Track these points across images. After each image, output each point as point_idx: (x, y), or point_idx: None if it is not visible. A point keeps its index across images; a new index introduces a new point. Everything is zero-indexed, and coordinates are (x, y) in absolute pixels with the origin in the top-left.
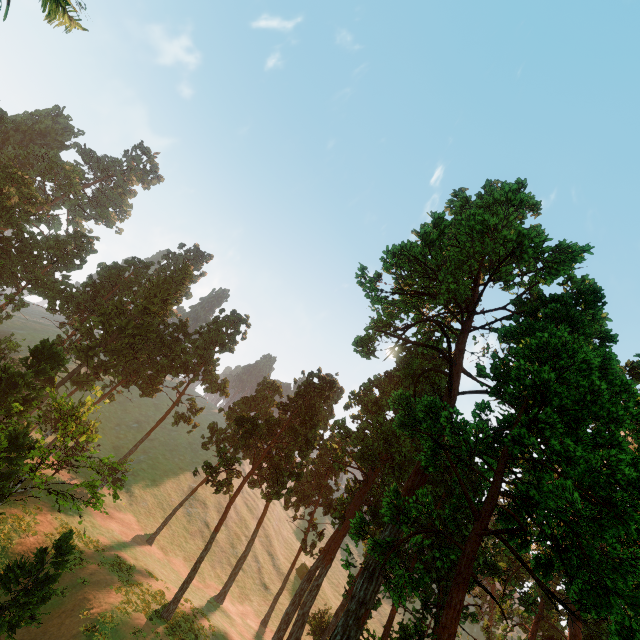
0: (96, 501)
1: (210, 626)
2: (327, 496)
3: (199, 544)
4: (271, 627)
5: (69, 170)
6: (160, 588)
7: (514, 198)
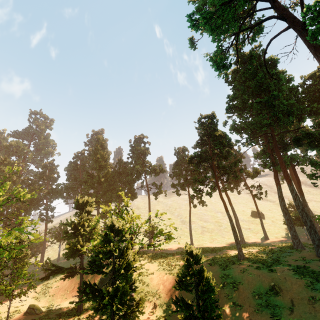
0: (169, 236)
1: (259, 250)
2: (248, 170)
3: (208, 235)
4: (270, 238)
5: (15, 144)
6: (223, 253)
7: None
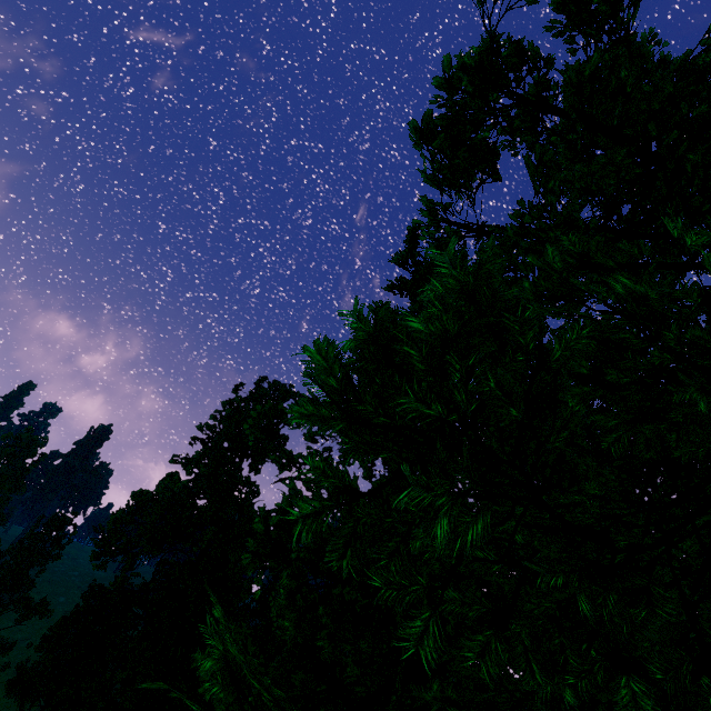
0: None
1: None
2: None
3: None
4: None
5: None
6: None
7: (175, 486)
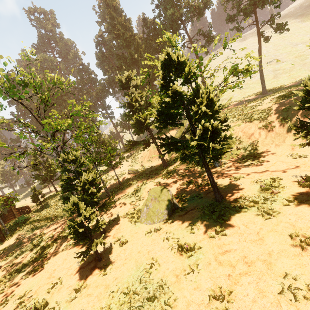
0: (247, 72)
1: None
2: None
3: (285, 76)
4: None
5: (41, 59)
6: None
7: None
